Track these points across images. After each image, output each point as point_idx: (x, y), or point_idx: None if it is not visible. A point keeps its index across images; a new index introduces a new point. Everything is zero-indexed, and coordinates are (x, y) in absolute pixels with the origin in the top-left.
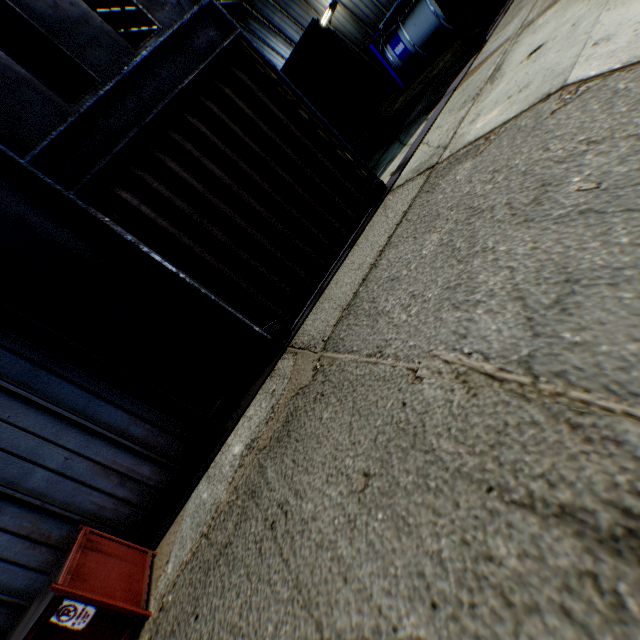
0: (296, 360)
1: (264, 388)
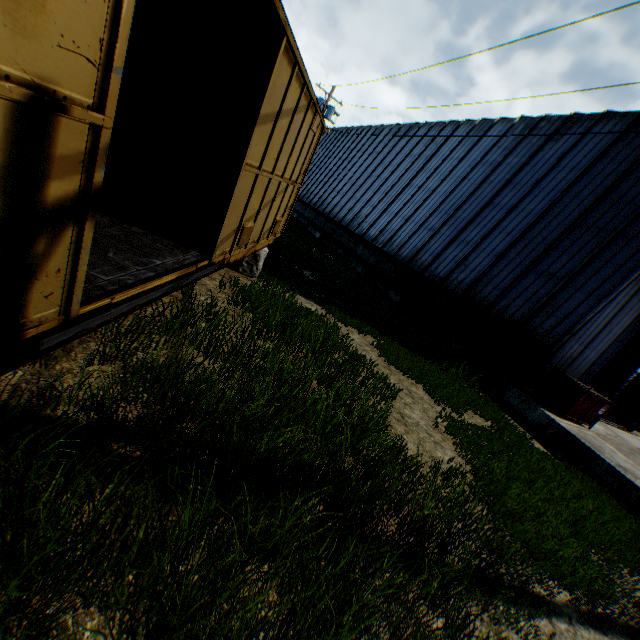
0: (613, 433)
1: None
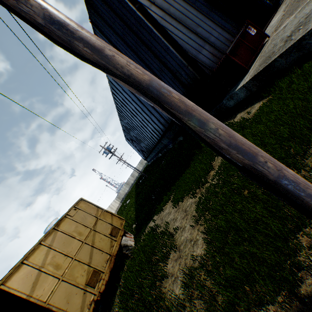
0: None
1: (275, 15)
